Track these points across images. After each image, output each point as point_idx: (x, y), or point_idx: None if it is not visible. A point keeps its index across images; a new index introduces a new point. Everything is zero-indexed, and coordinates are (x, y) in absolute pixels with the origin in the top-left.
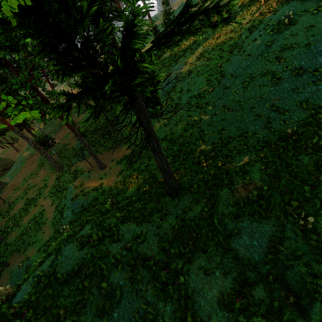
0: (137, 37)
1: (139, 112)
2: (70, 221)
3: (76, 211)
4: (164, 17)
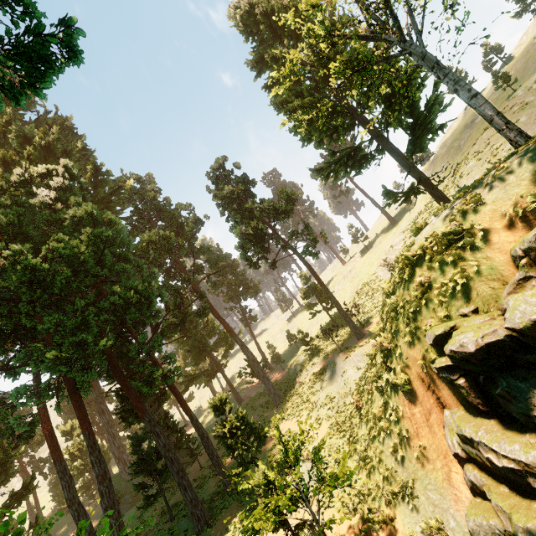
0: (438, 84)
1: (419, 174)
2: (358, 377)
3: (361, 364)
4: (353, 234)
